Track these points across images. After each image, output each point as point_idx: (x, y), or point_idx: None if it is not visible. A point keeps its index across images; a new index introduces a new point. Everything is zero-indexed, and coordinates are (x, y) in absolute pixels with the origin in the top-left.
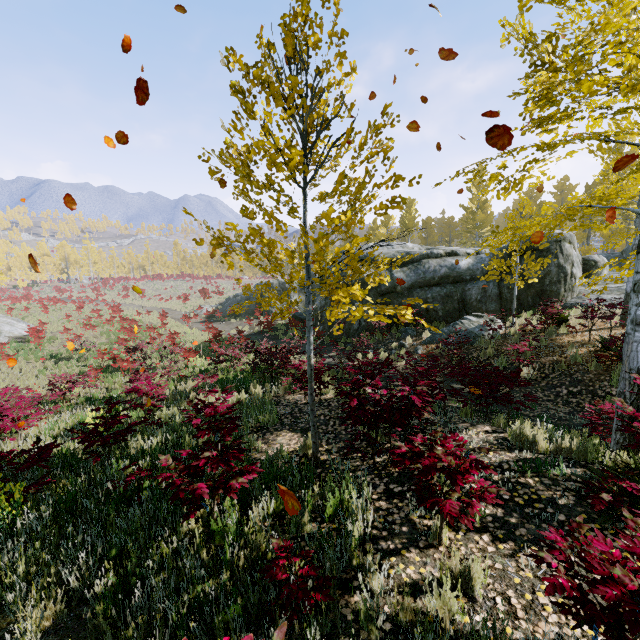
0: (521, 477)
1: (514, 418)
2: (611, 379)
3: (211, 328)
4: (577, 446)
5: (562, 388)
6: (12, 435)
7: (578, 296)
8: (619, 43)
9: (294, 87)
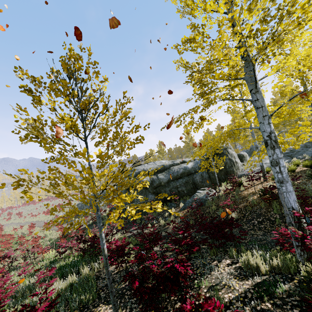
0: (262, 303)
1: (239, 246)
2: (273, 209)
3: (61, 228)
4: (281, 263)
5: (254, 220)
6: None
7: (242, 171)
8: (224, 55)
9: (65, 85)
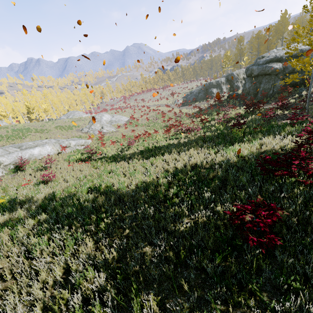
0: None
1: None
2: None
3: (195, 106)
4: None
5: None
6: (189, 135)
7: None
8: None
9: None
